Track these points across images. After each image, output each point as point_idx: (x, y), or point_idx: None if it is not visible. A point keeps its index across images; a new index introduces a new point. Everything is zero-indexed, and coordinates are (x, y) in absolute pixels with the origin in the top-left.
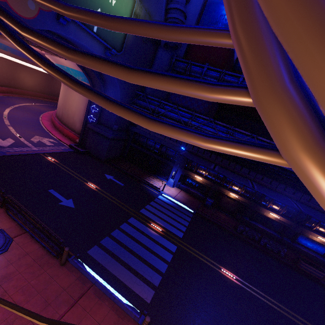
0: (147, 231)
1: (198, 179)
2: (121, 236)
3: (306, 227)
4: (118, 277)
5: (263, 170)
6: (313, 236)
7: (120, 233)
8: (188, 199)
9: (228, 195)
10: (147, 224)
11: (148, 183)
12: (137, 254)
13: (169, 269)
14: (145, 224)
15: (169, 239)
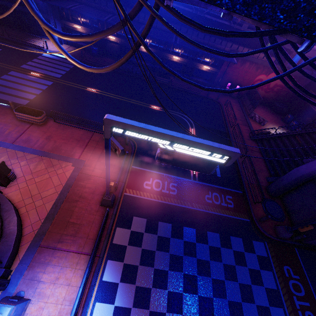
0: (27, 77)
1: (78, 28)
2: (2, 82)
3: (169, 52)
4: (1, 99)
5: (128, 1)
6: (170, 57)
7: (1, 81)
8: (76, 52)
9: (108, 39)
10: (27, 74)
11: (30, 44)
12: (17, 89)
13: (43, 92)
14: (26, 74)
15: (48, 79)
